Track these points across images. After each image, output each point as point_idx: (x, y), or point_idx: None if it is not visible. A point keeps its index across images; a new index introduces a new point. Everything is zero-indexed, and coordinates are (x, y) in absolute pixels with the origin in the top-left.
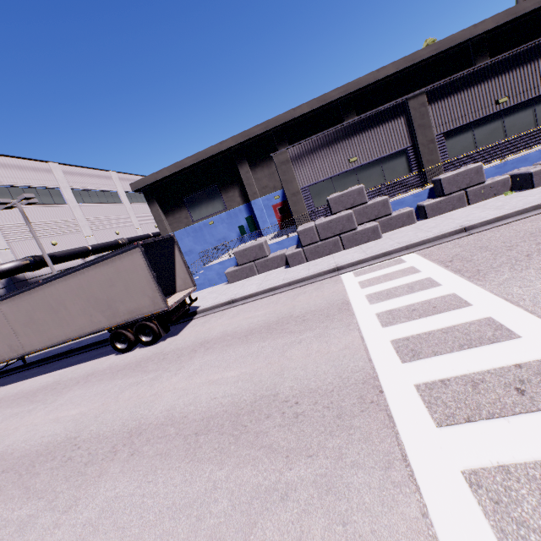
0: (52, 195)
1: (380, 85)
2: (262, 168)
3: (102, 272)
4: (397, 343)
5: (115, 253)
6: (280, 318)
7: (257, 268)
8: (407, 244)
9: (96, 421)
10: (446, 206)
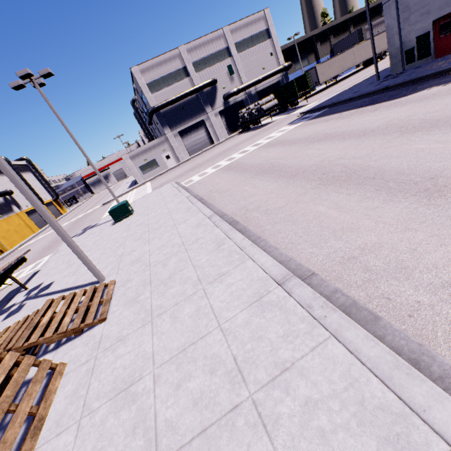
0: None
1: (359, 15)
2: (323, 45)
3: (378, 38)
4: None
5: (382, 32)
6: None
7: None
8: None
9: None
10: None
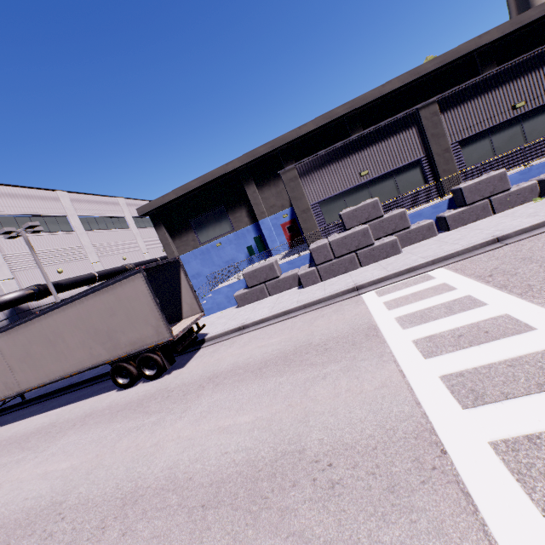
0: (59, 223)
1: (386, 100)
2: (269, 187)
3: (102, 301)
4: (449, 380)
5: (116, 279)
6: (297, 346)
7: (268, 290)
8: (433, 258)
9: (87, 479)
10: (469, 216)
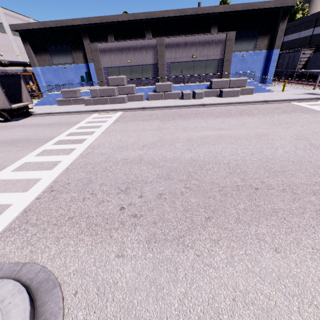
0: None
1: (167, 20)
2: None
3: None
4: (71, 133)
5: None
6: (57, 122)
7: (72, 102)
8: (123, 108)
9: None
10: (156, 97)
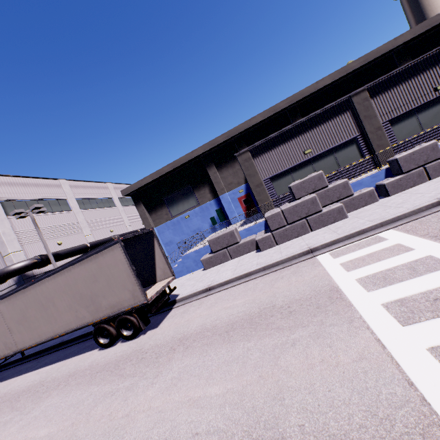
0: (61, 204)
1: (320, 94)
2: (227, 168)
3: (86, 268)
4: None
5: (98, 249)
6: (261, 308)
7: (230, 254)
8: (381, 221)
9: None
10: (407, 183)
